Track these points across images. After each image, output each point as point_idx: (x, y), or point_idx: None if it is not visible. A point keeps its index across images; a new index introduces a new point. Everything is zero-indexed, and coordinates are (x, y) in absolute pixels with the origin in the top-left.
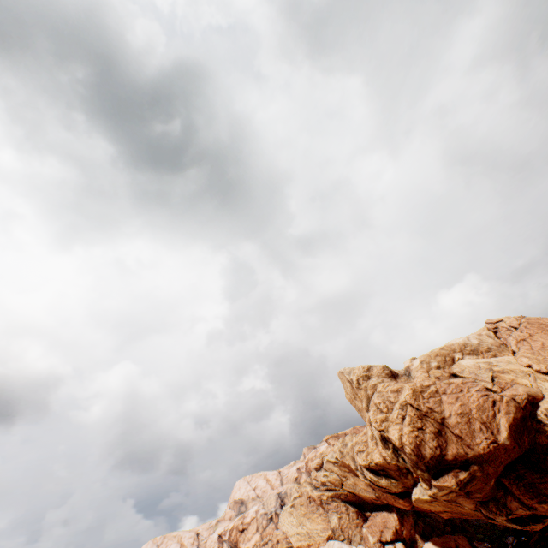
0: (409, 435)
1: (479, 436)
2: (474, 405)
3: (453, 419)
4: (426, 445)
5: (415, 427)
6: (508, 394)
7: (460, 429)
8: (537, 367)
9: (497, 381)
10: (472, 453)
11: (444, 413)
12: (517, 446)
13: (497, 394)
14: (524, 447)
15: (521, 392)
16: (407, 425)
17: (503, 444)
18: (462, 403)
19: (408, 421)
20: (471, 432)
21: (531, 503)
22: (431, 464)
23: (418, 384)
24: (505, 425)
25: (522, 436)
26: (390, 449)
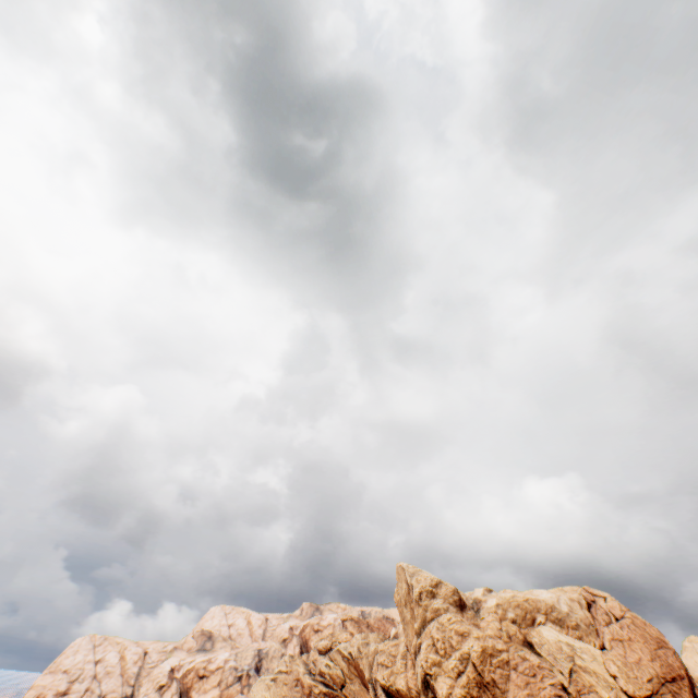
0: None
1: None
2: None
3: None
4: None
5: (469, 694)
6: None
7: None
8: (624, 685)
9: (575, 678)
10: None
11: (508, 694)
12: None
13: (570, 696)
14: None
15: None
16: (461, 686)
17: None
18: (531, 693)
19: (464, 683)
20: None
21: None
22: None
23: (490, 644)
24: None
25: None
26: None
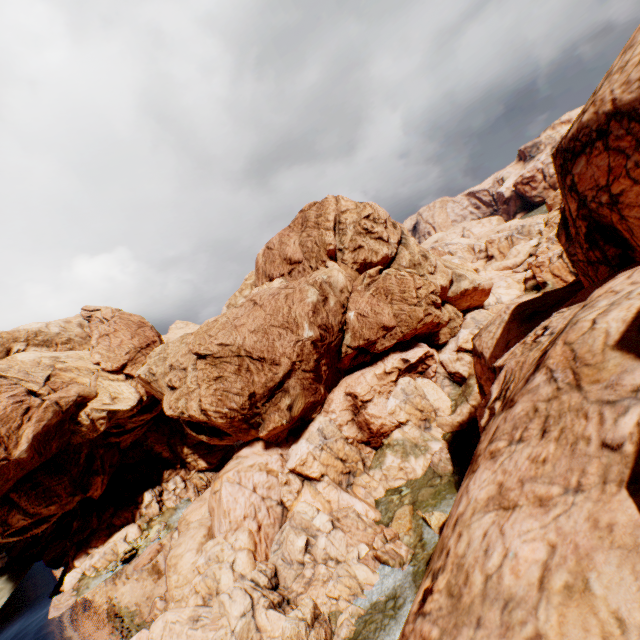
0: None
1: None
2: None
3: None
4: None
5: None
6: (55, 397)
7: None
8: (105, 366)
9: (55, 381)
10: None
11: None
12: (40, 456)
13: (43, 397)
14: (52, 453)
15: (74, 393)
16: None
17: (19, 459)
18: None
19: None
20: None
21: (39, 509)
22: None
23: None
24: (30, 436)
25: (53, 442)
26: None
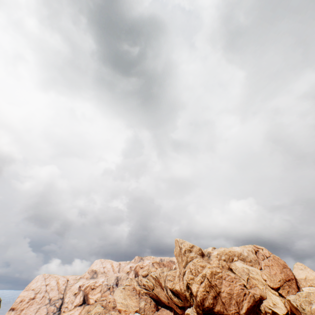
0: (201, 292)
1: (232, 307)
2: (236, 292)
3: (224, 294)
4: (207, 300)
5: (205, 290)
6: (252, 292)
7: (225, 300)
8: (269, 283)
9: (249, 281)
10: (226, 313)
11: (221, 289)
12: None
13: (247, 289)
14: None
15: (258, 293)
16: (202, 287)
17: None
18: (231, 288)
19: (203, 286)
20: (229, 304)
21: None
22: (205, 309)
23: (214, 270)
24: (245, 307)
25: (250, 313)
26: (189, 292)
